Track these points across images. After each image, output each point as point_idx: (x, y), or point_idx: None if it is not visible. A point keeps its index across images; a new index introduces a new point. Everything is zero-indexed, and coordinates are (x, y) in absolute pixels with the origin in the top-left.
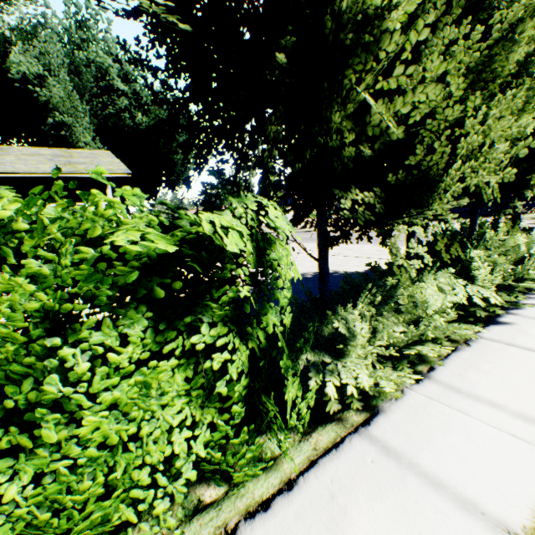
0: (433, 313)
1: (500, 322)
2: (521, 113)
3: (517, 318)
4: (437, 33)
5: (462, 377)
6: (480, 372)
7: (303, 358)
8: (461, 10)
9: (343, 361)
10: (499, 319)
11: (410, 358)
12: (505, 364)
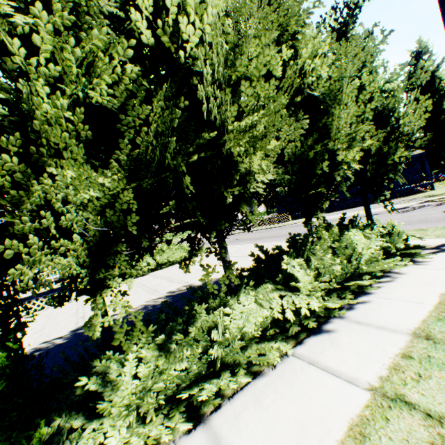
0: (218, 343)
1: (323, 330)
2: (253, 153)
3: (341, 323)
4: (130, 113)
5: (237, 419)
6: (258, 409)
7: (54, 423)
8: (169, 88)
9: (102, 419)
10: (324, 326)
11: (193, 398)
12: (289, 395)
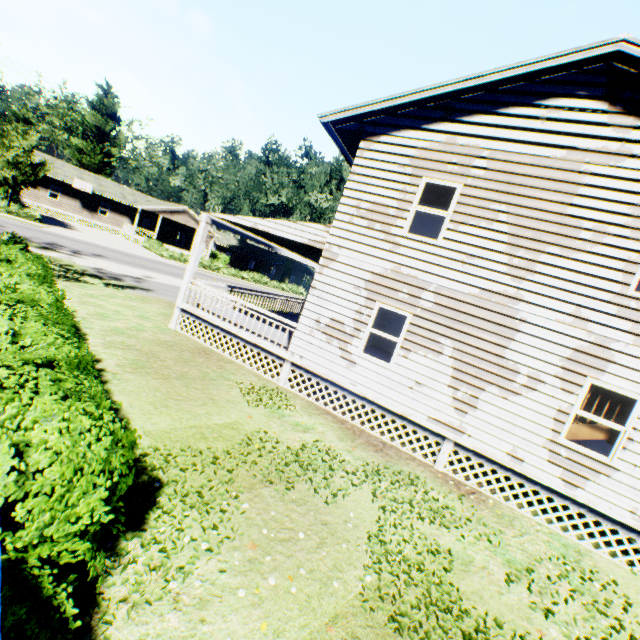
0: None
1: None
2: None
3: None
4: None
5: None
6: None
7: None
8: None
9: None
10: None
11: None
12: None
